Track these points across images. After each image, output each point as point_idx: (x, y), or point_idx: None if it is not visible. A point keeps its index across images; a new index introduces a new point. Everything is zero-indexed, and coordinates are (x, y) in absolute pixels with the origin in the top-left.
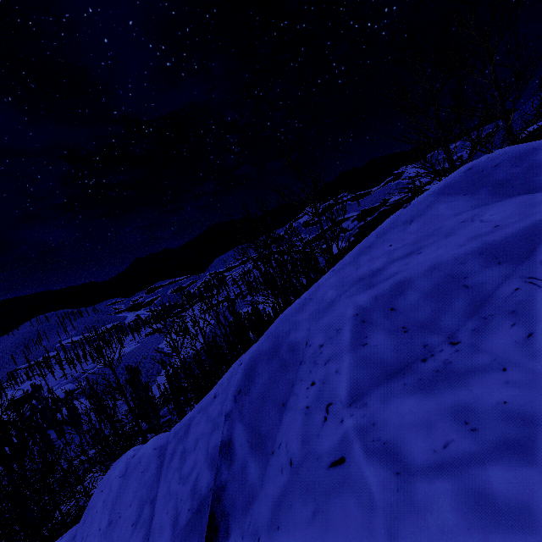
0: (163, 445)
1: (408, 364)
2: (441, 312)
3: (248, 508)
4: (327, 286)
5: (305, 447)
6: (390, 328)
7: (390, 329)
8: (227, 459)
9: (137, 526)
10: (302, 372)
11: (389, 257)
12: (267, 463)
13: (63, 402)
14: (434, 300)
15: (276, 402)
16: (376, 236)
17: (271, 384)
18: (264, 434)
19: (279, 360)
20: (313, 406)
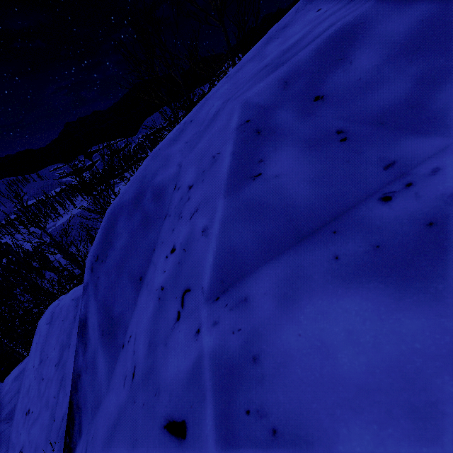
0: (80, 297)
1: (345, 210)
2: (438, 81)
3: (95, 412)
4: (215, 98)
5: (149, 357)
6: (311, 136)
7: (311, 140)
8: (82, 343)
9: (59, 367)
10: (165, 230)
11: (317, 20)
12: (116, 359)
13: (33, 254)
14: (422, 55)
15: (133, 274)
16: (295, 11)
17: (129, 249)
18: (116, 318)
19: (140, 214)
20: (168, 289)
